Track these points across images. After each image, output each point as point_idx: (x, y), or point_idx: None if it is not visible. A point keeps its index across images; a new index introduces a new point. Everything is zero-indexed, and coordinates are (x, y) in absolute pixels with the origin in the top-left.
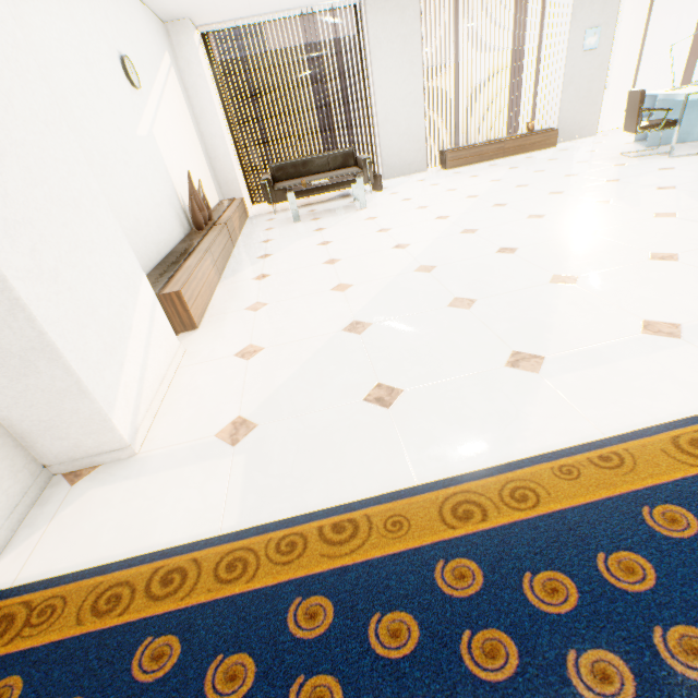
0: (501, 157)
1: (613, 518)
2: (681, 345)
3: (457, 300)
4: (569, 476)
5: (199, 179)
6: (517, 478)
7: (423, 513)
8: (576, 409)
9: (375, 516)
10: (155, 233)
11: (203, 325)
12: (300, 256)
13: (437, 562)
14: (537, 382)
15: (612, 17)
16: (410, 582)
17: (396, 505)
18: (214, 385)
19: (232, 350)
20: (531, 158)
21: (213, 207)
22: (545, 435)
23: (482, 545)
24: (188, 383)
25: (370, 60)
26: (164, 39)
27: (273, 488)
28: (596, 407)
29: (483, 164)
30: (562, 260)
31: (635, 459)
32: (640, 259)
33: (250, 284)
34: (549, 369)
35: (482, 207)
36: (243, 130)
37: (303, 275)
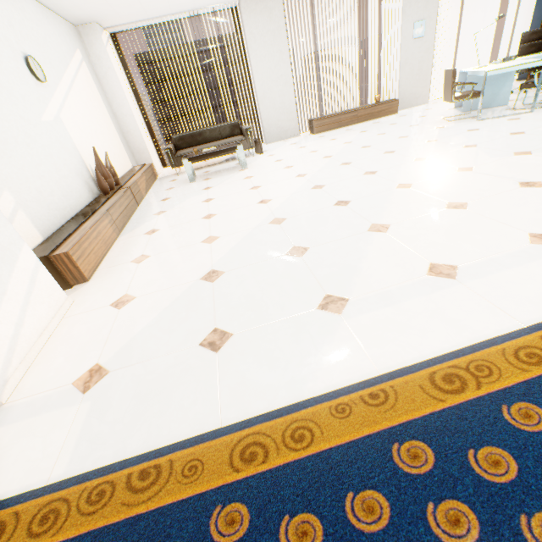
0: (355, 123)
1: (368, 456)
2: (454, 285)
3: (294, 249)
4: (342, 414)
5: (105, 152)
6: (301, 418)
7: (217, 456)
8: (362, 348)
9: (178, 461)
10: (60, 201)
11: (94, 277)
12: (186, 212)
13: (216, 507)
14: (338, 323)
15: (433, 12)
16: (188, 530)
17: (197, 449)
18: (86, 334)
19: (110, 300)
20: (378, 123)
21: (125, 173)
22: (333, 374)
23: (256, 488)
24: (66, 332)
25: (247, 51)
26: (75, 40)
27: (103, 434)
28: (378, 345)
29: (342, 129)
30: (381, 210)
31: (397, 396)
32: (439, 208)
33: (141, 238)
34: (350, 310)
35: (333, 166)
36: (168, 105)
37: (184, 229)
